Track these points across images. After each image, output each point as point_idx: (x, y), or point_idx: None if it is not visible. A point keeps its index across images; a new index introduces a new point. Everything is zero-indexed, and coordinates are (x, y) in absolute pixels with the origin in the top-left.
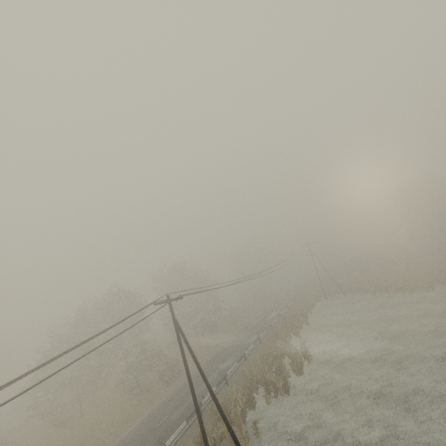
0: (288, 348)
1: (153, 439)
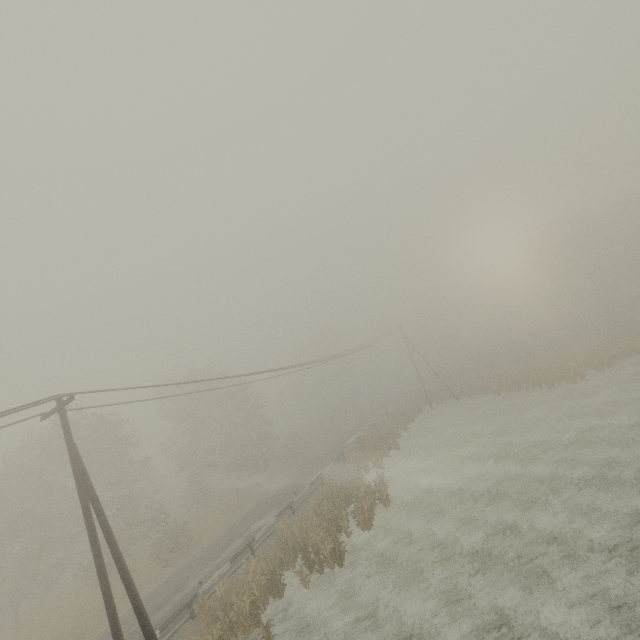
0: (355, 486)
1: None
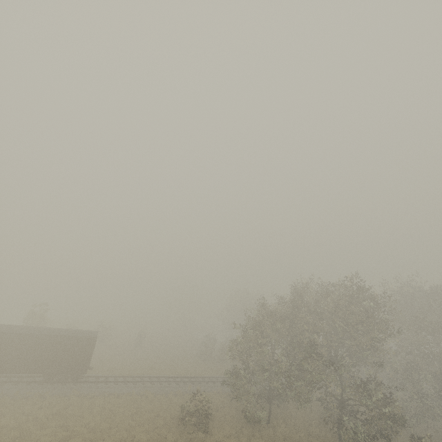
0: None
1: None
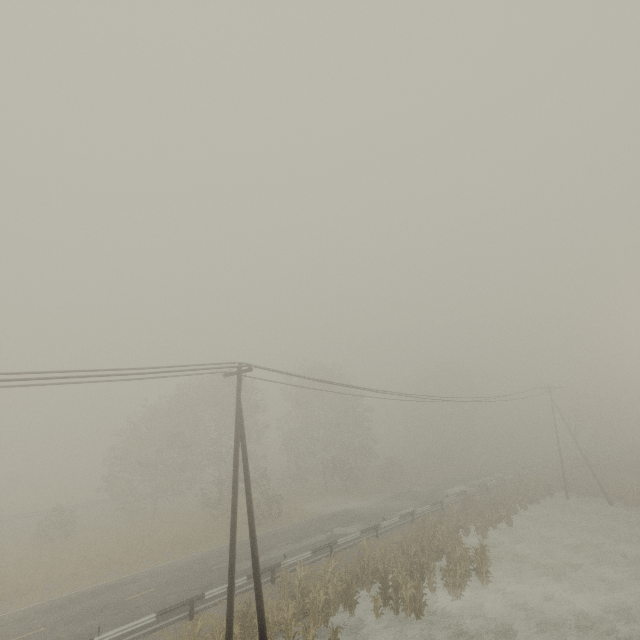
0: (451, 543)
1: (200, 581)
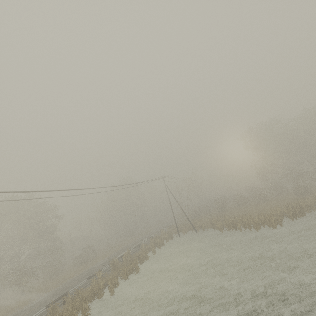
0: None
1: None
